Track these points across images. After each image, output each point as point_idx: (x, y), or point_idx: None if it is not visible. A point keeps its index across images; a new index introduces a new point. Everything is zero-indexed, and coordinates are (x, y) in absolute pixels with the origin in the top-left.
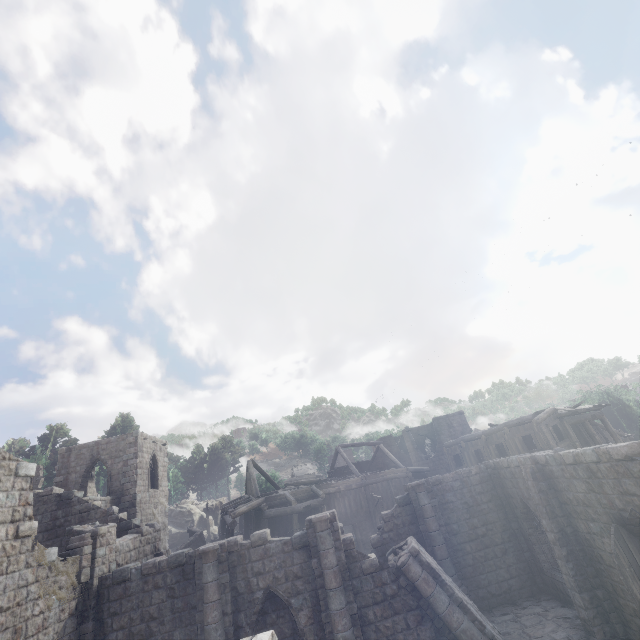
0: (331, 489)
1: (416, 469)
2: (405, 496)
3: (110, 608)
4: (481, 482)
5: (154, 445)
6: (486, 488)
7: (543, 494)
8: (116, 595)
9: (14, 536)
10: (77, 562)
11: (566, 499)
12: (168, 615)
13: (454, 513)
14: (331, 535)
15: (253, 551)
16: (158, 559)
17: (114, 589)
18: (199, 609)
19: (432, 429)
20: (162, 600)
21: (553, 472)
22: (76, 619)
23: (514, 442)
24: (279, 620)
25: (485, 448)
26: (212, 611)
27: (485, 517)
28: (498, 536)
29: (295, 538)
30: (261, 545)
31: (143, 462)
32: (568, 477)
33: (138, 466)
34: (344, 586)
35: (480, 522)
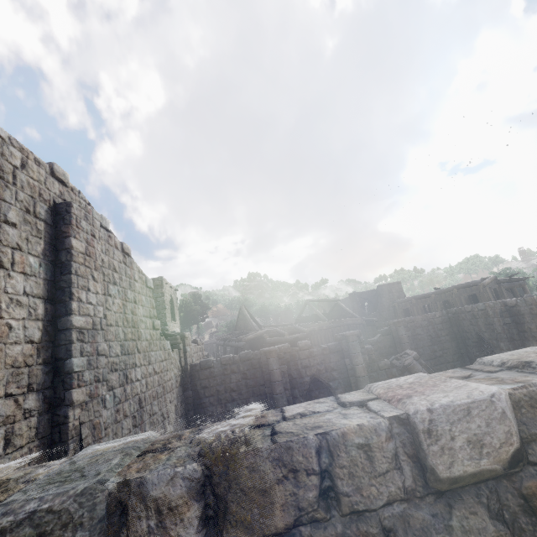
0: (308, 328)
1: (368, 319)
2: (387, 329)
3: (201, 384)
4: (442, 322)
5: (170, 289)
6: (445, 327)
7: (506, 326)
8: (204, 376)
9: (152, 328)
10: (177, 353)
11: (526, 328)
12: (244, 389)
13: (421, 342)
14: (359, 345)
15: (301, 353)
16: (231, 355)
17: (202, 372)
18: (267, 386)
19: (372, 294)
20: (238, 380)
21: (520, 311)
22: (182, 388)
23: (460, 299)
24: (320, 395)
25: (433, 304)
26: (279, 387)
27: (442, 345)
28: (450, 357)
29: (331, 346)
30: (307, 349)
31: (167, 300)
32: (535, 313)
33: (165, 303)
34: (368, 376)
35: (439, 348)
